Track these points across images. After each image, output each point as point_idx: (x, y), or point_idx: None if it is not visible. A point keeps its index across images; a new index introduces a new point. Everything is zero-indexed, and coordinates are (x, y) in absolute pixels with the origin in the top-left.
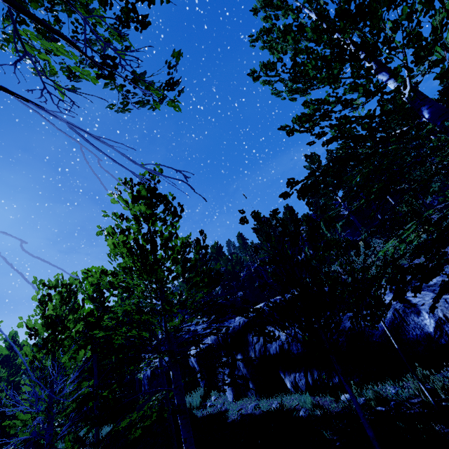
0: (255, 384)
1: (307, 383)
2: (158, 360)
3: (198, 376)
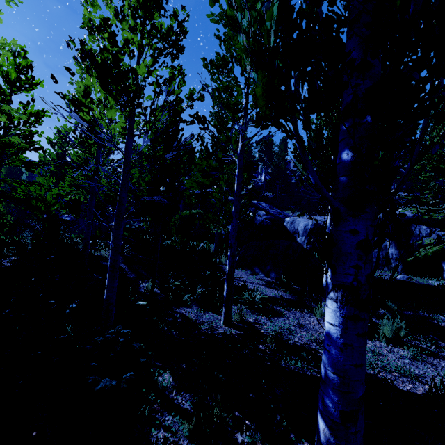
0: (403, 264)
1: None
2: None
3: (300, 240)
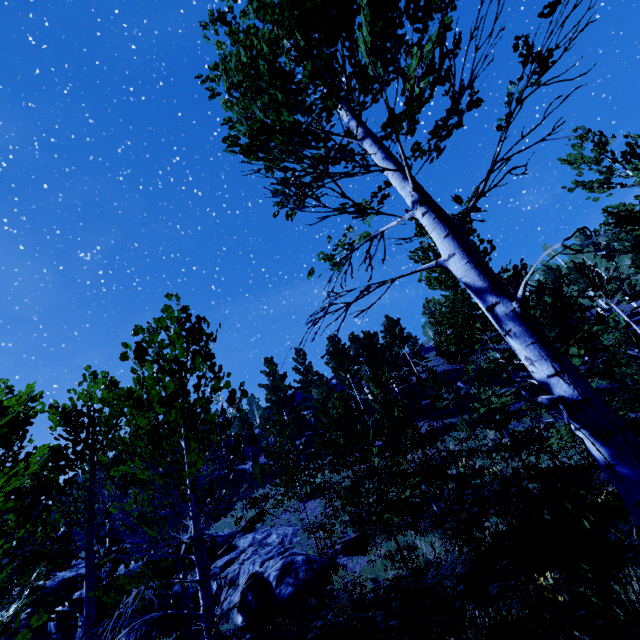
0: None
1: (135, 638)
2: None
3: None
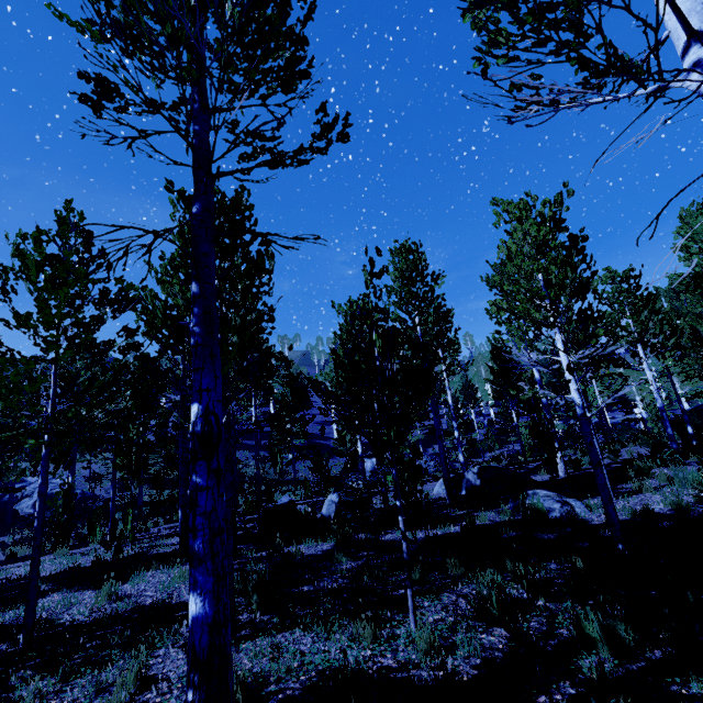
0: None
1: None
2: None
3: None
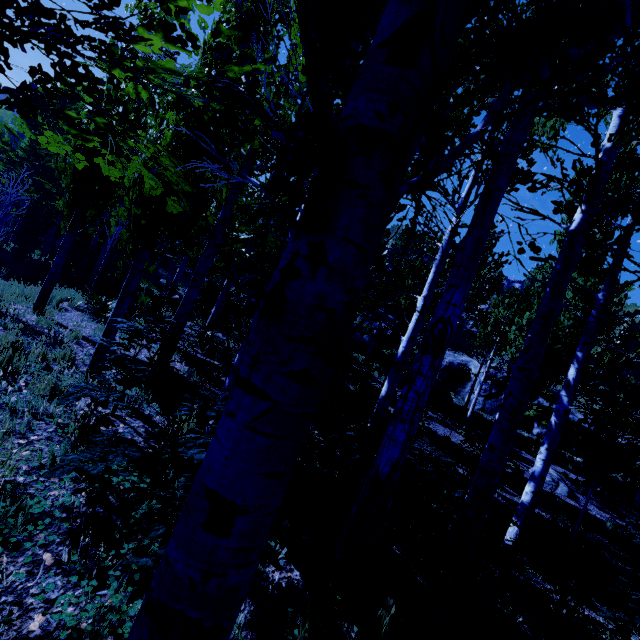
0: None
1: None
2: (480, 367)
3: None
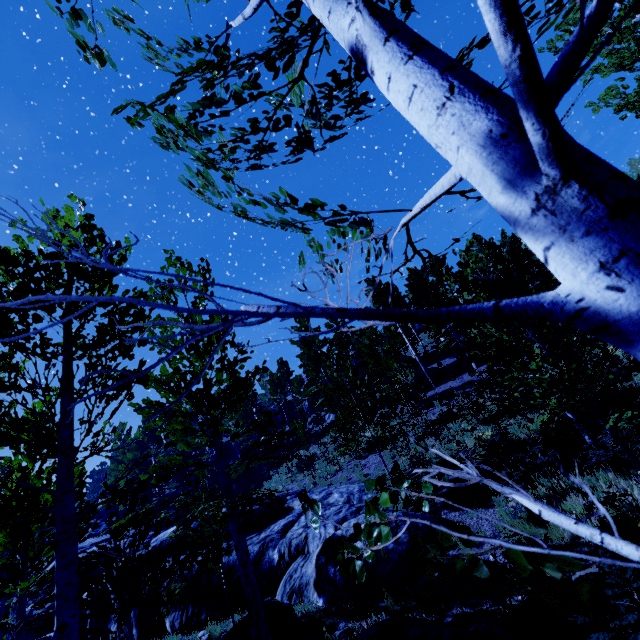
0: (139, 628)
1: (181, 622)
2: None
3: (88, 623)
